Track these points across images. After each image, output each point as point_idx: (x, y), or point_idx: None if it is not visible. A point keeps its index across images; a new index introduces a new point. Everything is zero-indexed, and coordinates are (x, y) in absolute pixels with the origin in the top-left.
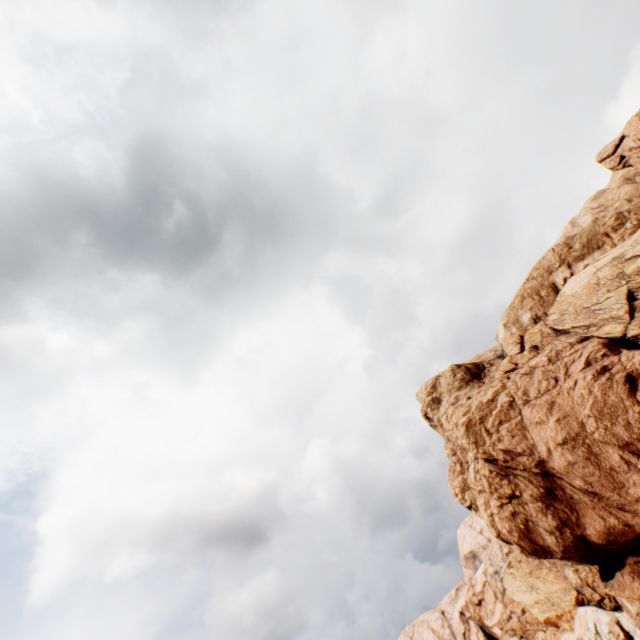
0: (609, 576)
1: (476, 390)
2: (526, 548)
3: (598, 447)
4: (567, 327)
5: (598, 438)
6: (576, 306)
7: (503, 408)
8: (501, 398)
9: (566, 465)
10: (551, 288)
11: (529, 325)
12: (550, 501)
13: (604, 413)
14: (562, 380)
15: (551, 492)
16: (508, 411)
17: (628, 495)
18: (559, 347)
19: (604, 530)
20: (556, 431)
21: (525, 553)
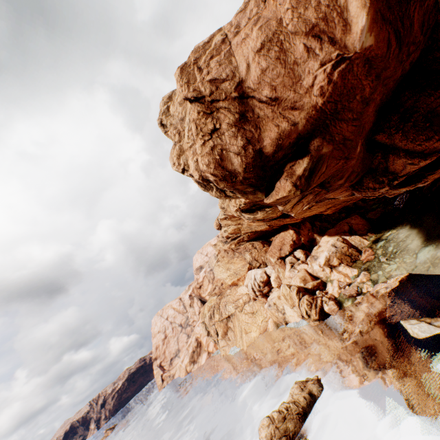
0: (271, 192)
1: None
2: (219, 176)
3: (289, 42)
4: None
5: (291, 30)
6: None
7: (216, 46)
8: (216, 39)
9: (260, 75)
10: None
11: None
12: (242, 125)
13: (301, 0)
14: None
15: (244, 116)
16: (220, 47)
17: (302, 88)
18: None
19: (277, 137)
20: (257, 39)
21: (218, 182)
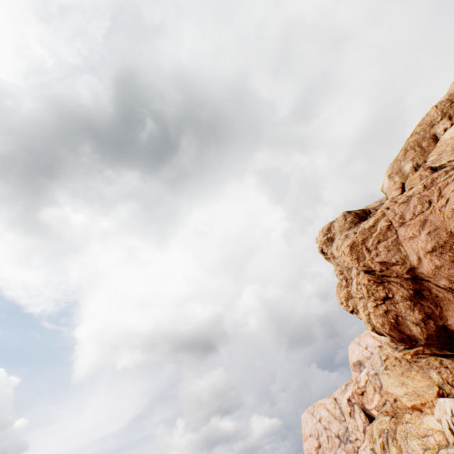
0: None
1: None
2: (395, 337)
3: None
4: (444, 162)
5: None
6: (453, 145)
7: (382, 231)
8: (380, 224)
9: (433, 269)
10: (432, 139)
11: (410, 173)
12: (418, 300)
13: None
14: (435, 201)
15: (419, 293)
16: (386, 233)
17: None
18: (434, 175)
19: None
20: (426, 242)
21: (394, 341)
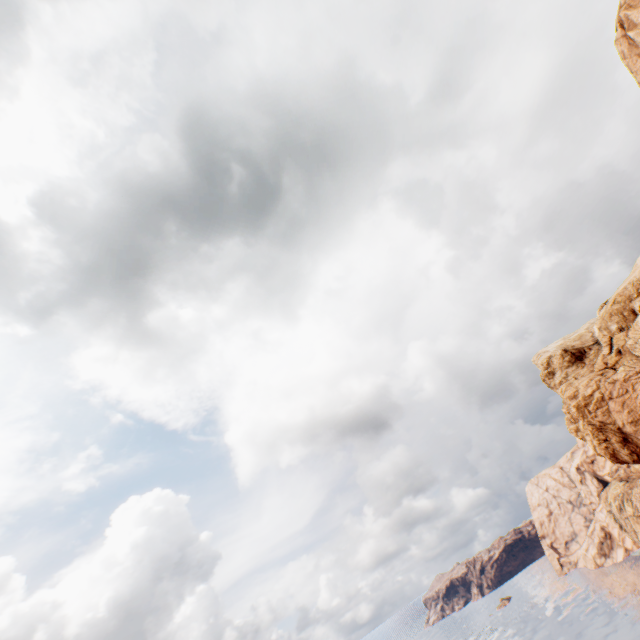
0: None
1: (580, 370)
2: (613, 461)
3: None
4: (636, 354)
5: None
6: None
7: (597, 400)
8: (596, 394)
9: (632, 431)
10: (630, 312)
11: (616, 332)
12: (625, 443)
13: None
14: (630, 392)
15: (625, 439)
16: (600, 402)
17: None
18: (629, 373)
19: None
20: (626, 417)
21: (613, 462)
